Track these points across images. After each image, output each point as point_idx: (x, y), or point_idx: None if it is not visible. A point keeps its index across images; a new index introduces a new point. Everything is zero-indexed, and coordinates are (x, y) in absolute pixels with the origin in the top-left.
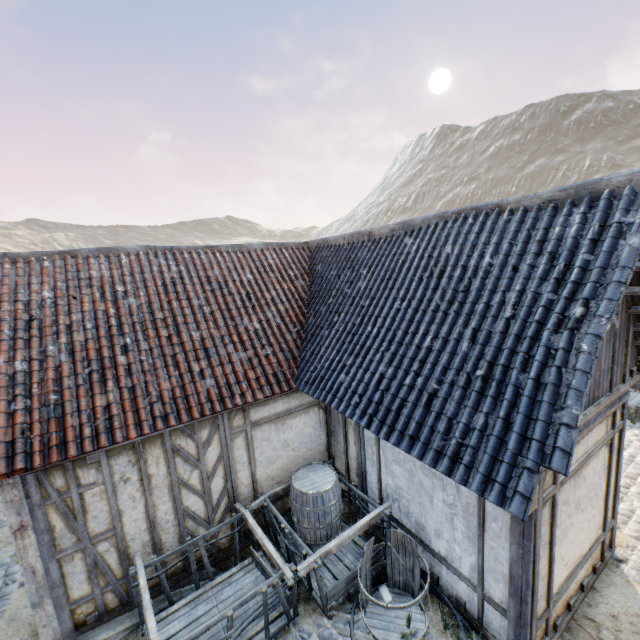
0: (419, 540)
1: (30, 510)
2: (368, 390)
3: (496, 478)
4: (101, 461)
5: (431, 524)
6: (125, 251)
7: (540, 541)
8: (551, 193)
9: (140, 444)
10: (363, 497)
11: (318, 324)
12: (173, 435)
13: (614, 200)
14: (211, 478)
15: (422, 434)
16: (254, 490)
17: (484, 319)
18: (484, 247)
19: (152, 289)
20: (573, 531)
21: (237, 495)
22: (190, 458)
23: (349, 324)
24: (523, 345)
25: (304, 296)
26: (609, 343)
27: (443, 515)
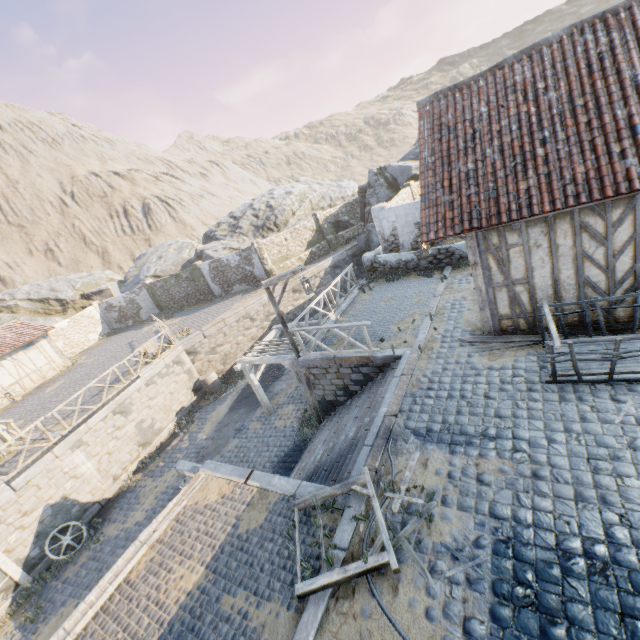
0: None
1: (479, 254)
2: None
3: None
4: (521, 229)
5: None
6: (546, 43)
7: None
8: None
9: (551, 219)
10: None
11: None
12: (581, 213)
13: None
14: (616, 257)
15: None
16: None
17: None
18: None
19: (573, 76)
20: None
21: None
22: (596, 235)
23: None
24: None
25: None
26: None
27: None
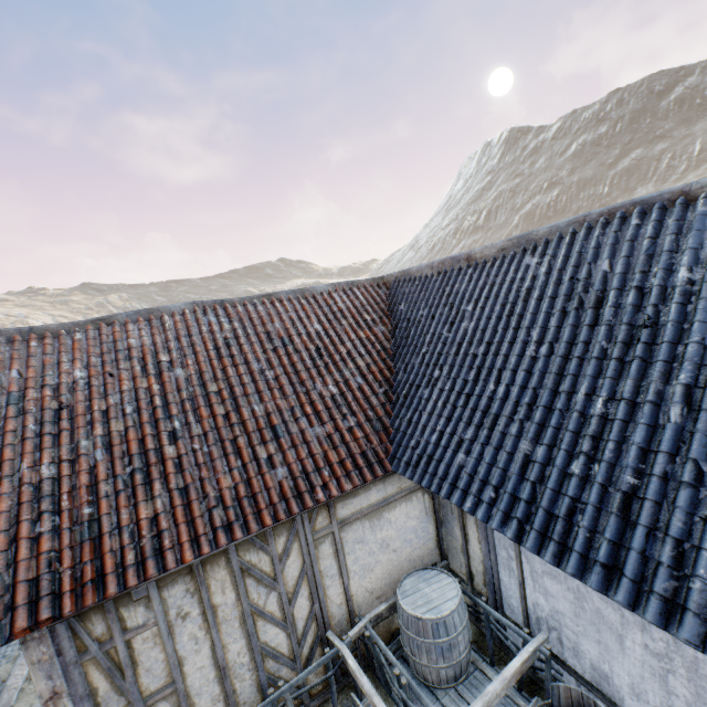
0: (601, 695)
1: (63, 671)
2: (506, 479)
3: None
4: (150, 595)
5: (622, 676)
6: (168, 311)
7: None
8: None
9: (199, 566)
10: (502, 622)
11: (412, 381)
12: (240, 549)
13: None
14: (293, 601)
15: (626, 563)
16: (349, 611)
17: (701, 368)
18: (671, 256)
19: (202, 355)
20: None
21: (328, 620)
22: (264, 577)
23: (458, 380)
24: None
25: (387, 345)
26: None
27: (645, 667)
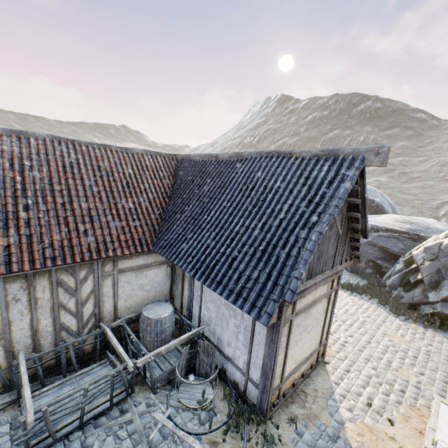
0: (218, 348)
1: None
2: (198, 254)
3: (258, 305)
4: None
5: (226, 338)
6: (34, 136)
7: (280, 345)
8: (317, 151)
9: (32, 275)
10: (188, 323)
11: (174, 210)
12: (58, 272)
13: (344, 161)
14: (84, 304)
15: (224, 281)
16: (115, 315)
17: (270, 218)
18: (278, 176)
19: (54, 168)
20: (301, 343)
21: (102, 317)
22: (70, 289)
23: (194, 212)
24: (286, 234)
25: (168, 191)
26: (335, 241)
27: (233, 332)
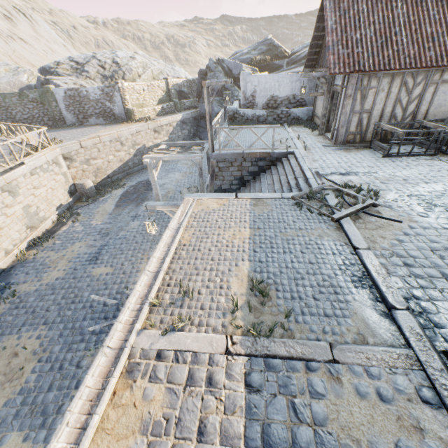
0: None
1: (354, 90)
2: None
3: None
4: (380, 78)
5: None
6: None
7: None
8: None
9: (395, 75)
10: None
11: None
12: (407, 75)
13: None
14: (410, 103)
15: None
16: (424, 118)
17: None
18: None
19: (409, 5)
20: None
21: (416, 117)
22: (408, 89)
23: None
24: None
25: None
26: None
27: None
